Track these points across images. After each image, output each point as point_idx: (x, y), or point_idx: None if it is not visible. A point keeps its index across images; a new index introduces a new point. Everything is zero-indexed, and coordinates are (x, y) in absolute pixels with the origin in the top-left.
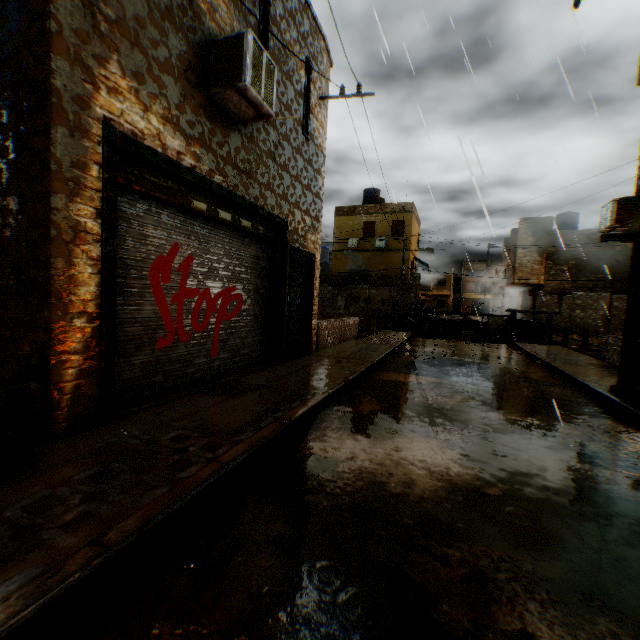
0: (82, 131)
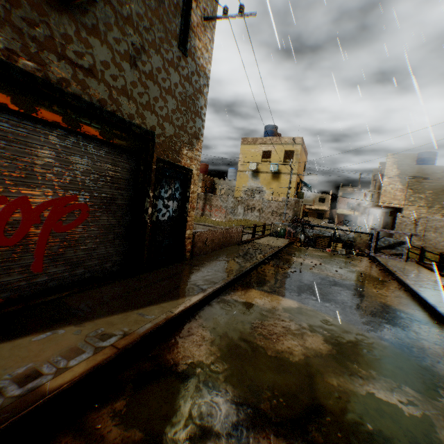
0: None
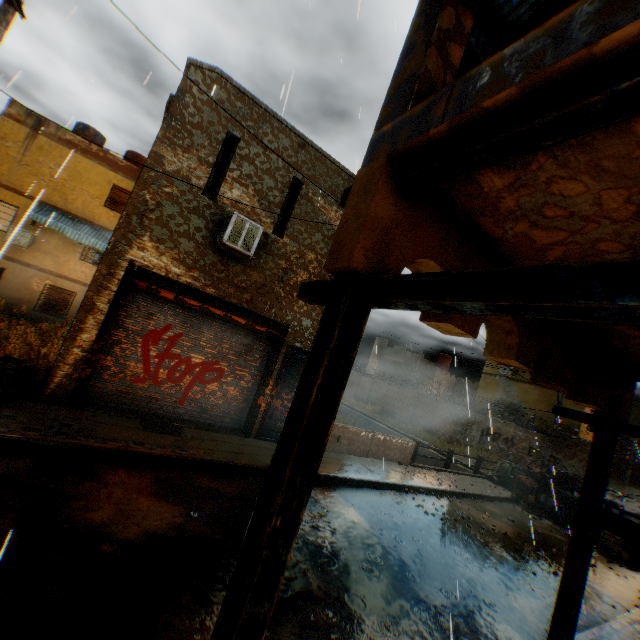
0: (116, 265)
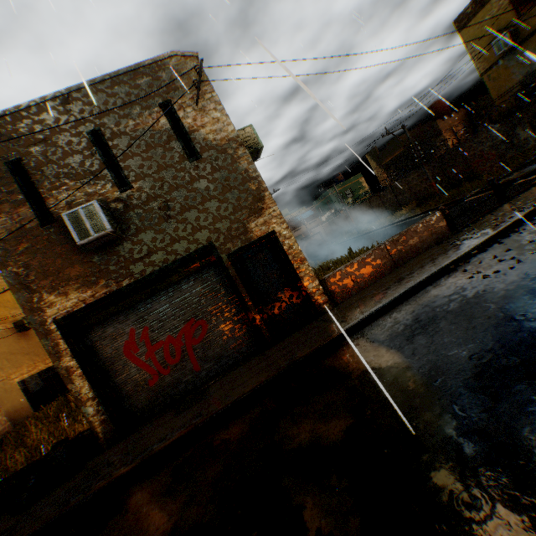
0: (50, 333)
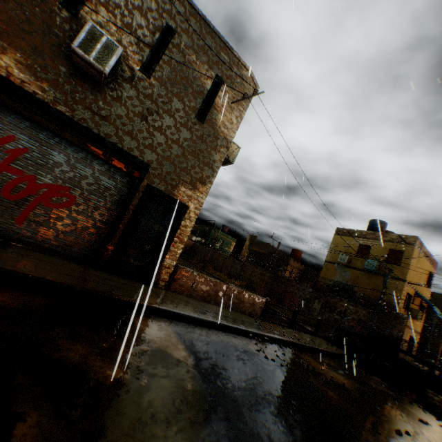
0: None
